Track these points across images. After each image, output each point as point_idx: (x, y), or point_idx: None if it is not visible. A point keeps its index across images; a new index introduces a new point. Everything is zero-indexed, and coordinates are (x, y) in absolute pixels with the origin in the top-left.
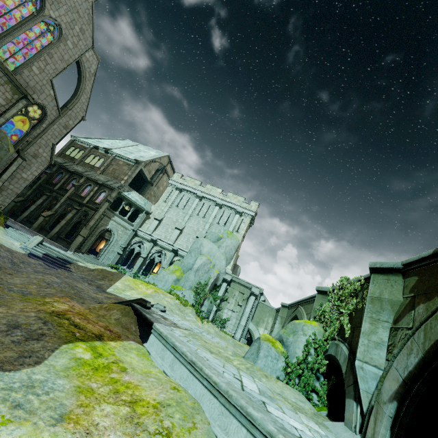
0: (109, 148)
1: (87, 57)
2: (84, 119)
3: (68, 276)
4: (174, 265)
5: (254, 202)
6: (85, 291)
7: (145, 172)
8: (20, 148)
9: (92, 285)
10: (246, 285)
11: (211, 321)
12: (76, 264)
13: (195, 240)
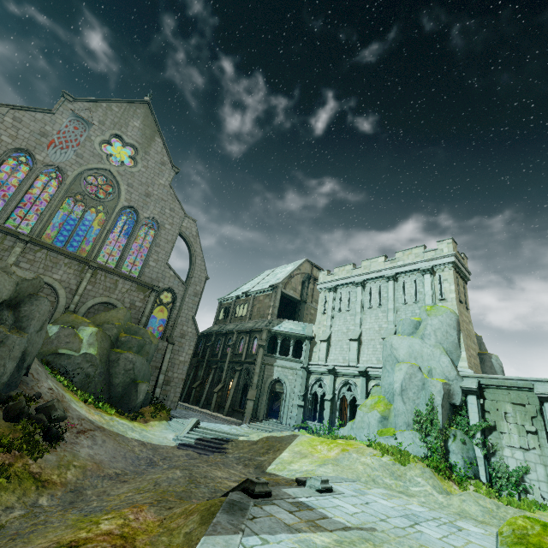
0: (247, 291)
1: (185, 226)
2: (207, 278)
3: (218, 461)
4: (371, 396)
5: (442, 241)
6: (215, 482)
7: (288, 292)
8: (169, 335)
9: (248, 467)
10: (517, 386)
11: (486, 484)
12: (236, 440)
13: (383, 345)
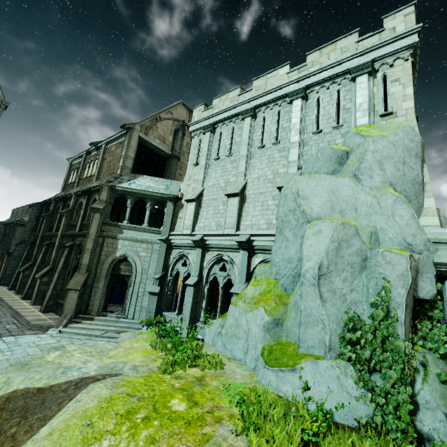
0: (98, 141)
1: None
2: (5, 102)
3: None
4: (255, 281)
5: (395, 14)
6: None
7: (151, 141)
8: None
9: None
10: None
11: None
12: None
13: (279, 198)
